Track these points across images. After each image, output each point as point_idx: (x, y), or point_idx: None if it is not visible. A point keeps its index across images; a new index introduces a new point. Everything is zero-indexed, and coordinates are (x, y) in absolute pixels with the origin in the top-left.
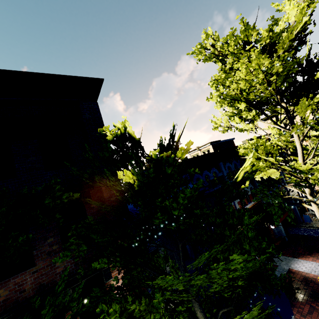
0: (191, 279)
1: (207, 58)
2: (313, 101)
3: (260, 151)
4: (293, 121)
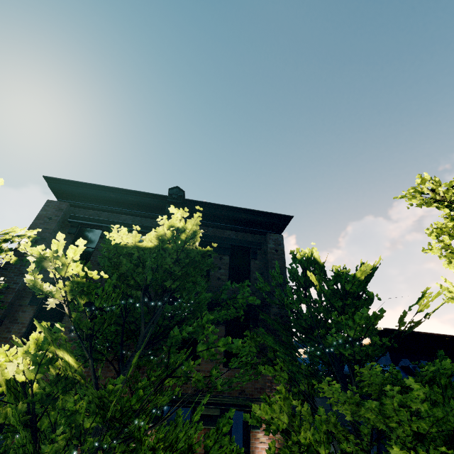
0: (361, 403)
1: (423, 203)
2: None
3: None
4: None
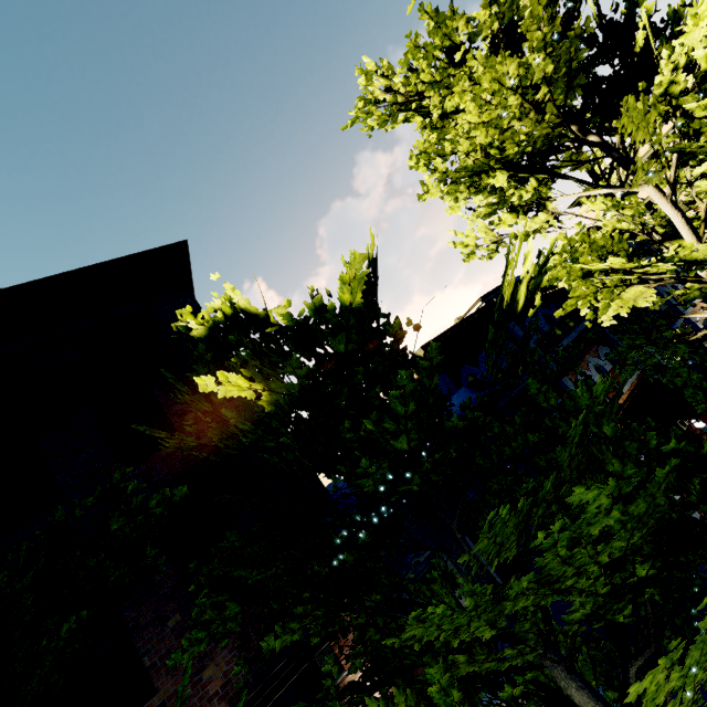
0: (500, 599)
1: (386, 118)
2: (653, 97)
3: (585, 257)
4: (632, 163)
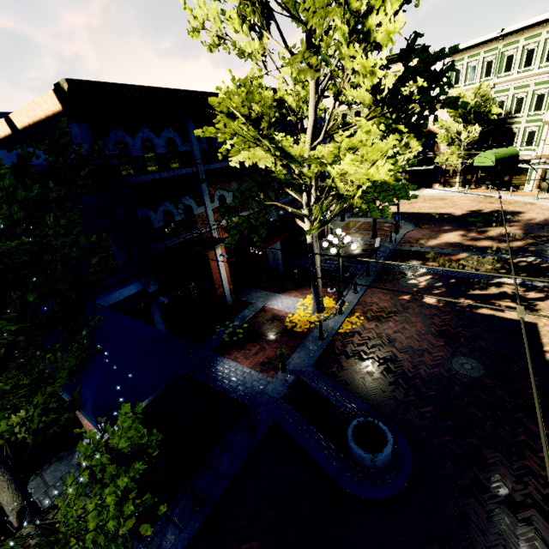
0: None
1: None
2: None
3: (239, 99)
4: (317, 50)
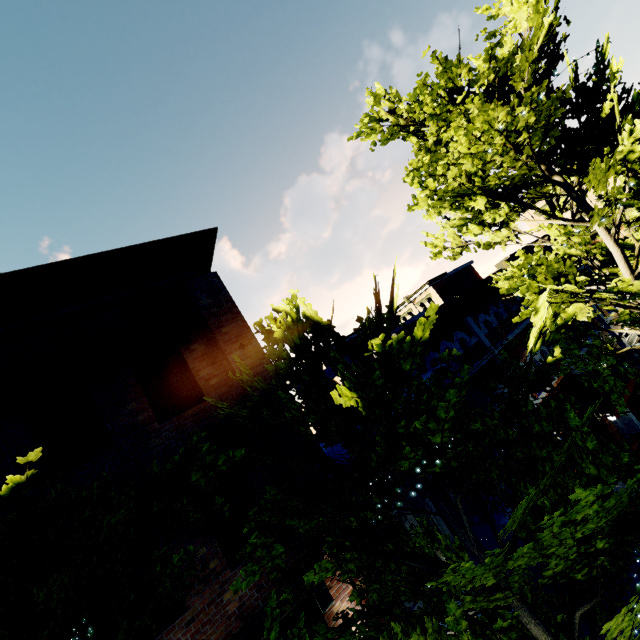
0: (507, 558)
1: (388, 136)
2: (613, 159)
3: (542, 276)
4: (587, 203)
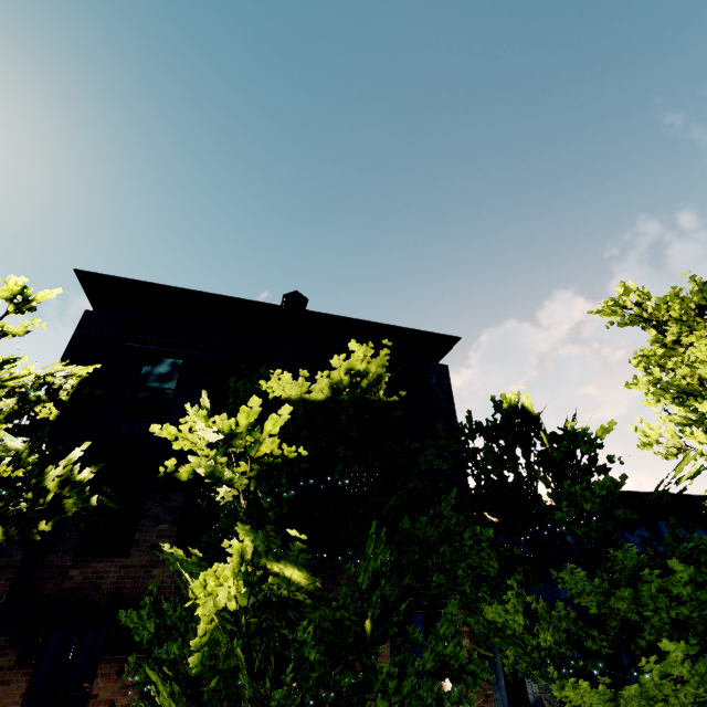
0: (610, 592)
1: (627, 322)
2: None
3: None
4: None
